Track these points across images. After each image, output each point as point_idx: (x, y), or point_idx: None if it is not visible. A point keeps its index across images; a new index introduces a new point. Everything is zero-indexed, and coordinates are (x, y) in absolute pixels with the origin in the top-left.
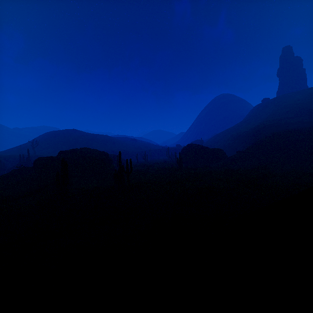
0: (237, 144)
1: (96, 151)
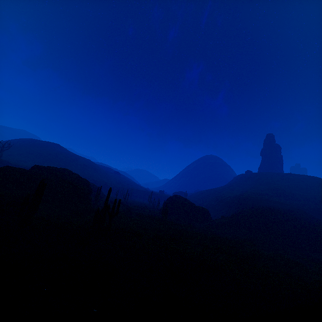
0: (220, 207)
1: (77, 176)
